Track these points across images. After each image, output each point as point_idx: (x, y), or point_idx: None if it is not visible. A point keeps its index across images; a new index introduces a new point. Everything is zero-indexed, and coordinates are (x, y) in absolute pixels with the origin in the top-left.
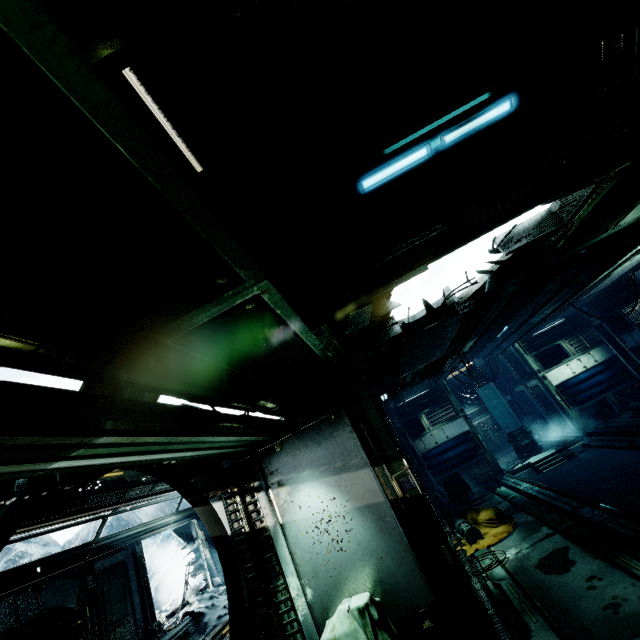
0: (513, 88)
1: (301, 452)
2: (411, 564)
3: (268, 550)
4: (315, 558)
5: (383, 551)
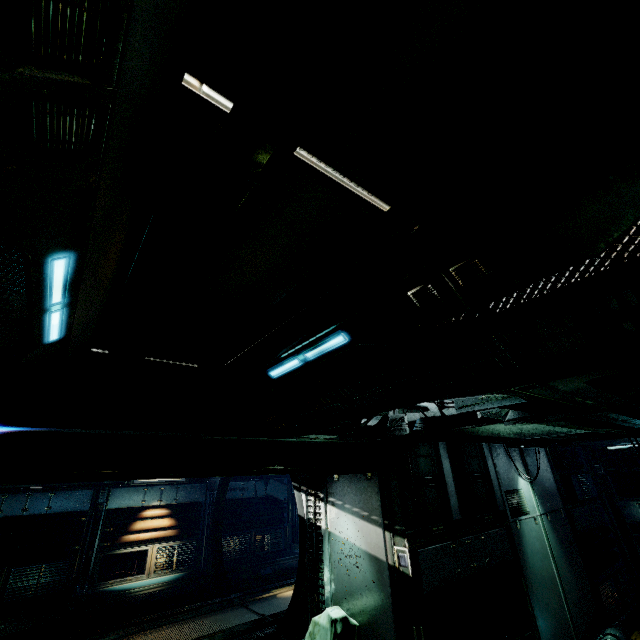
0: (340, 328)
1: (347, 489)
2: (390, 620)
3: (320, 542)
4: (340, 567)
5: (376, 596)
